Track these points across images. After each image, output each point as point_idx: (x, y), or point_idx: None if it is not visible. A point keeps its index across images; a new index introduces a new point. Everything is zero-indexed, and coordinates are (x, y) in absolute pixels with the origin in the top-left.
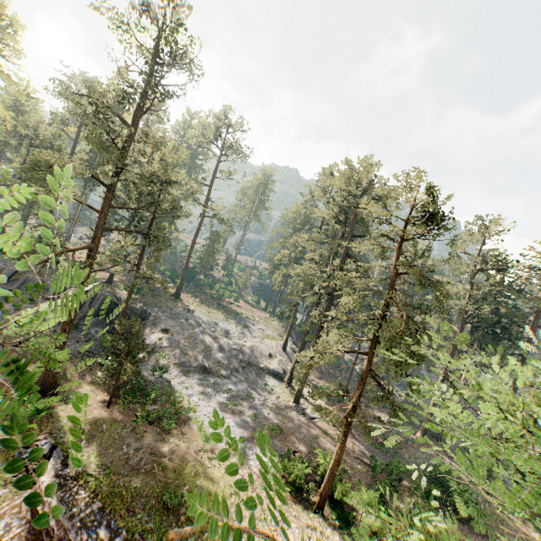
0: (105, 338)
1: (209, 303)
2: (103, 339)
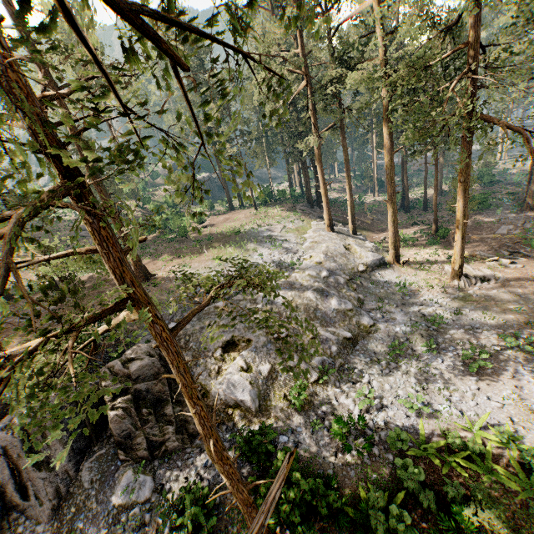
0: (197, 513)
1: (186, 250)
2: (197, 520)
